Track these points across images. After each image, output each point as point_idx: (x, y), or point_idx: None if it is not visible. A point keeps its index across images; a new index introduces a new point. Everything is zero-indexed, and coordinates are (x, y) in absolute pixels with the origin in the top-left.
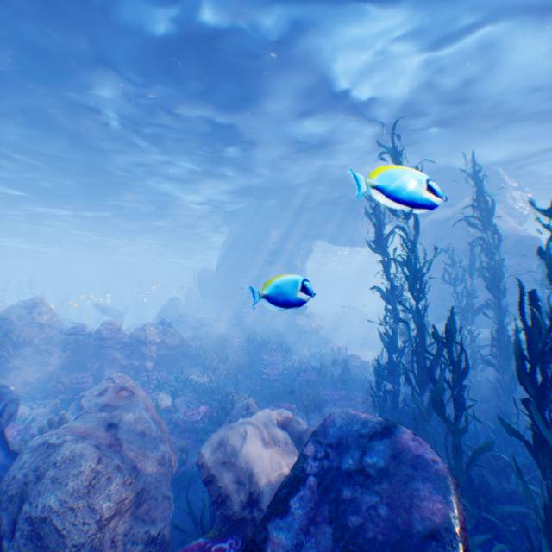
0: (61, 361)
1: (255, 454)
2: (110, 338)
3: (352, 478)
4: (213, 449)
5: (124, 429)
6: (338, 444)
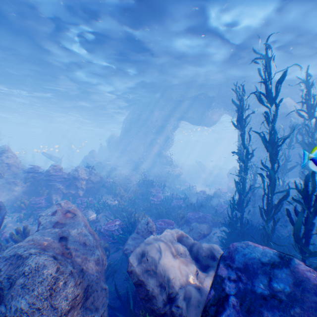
0: (23, 189)
1: (169, 265)
2: (55, 175)
3: (267, 301)
4: (139, 261)
5: (71, 241)
6: (246, 269)
